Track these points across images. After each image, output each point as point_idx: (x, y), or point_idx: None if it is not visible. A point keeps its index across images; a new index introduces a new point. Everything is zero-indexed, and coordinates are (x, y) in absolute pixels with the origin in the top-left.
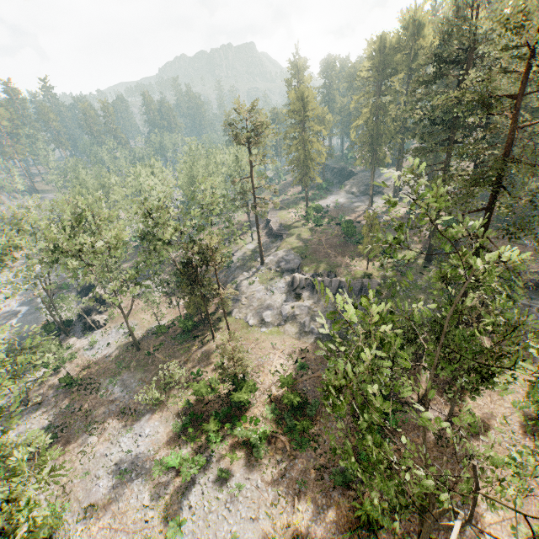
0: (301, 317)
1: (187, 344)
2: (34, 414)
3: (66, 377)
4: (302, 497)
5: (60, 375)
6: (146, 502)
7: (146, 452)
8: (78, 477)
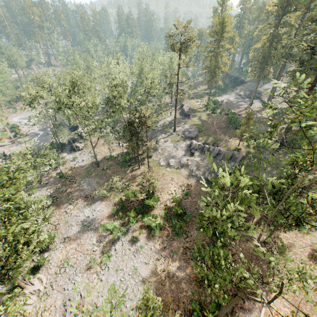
0: (191, 166)
1: (124, 169)
2: (43, 188)
3: (60, 173)
4: (173, 259)
5: (57, 171)
6: (94, 242)
7: (96, 219)
8: (62, 223)
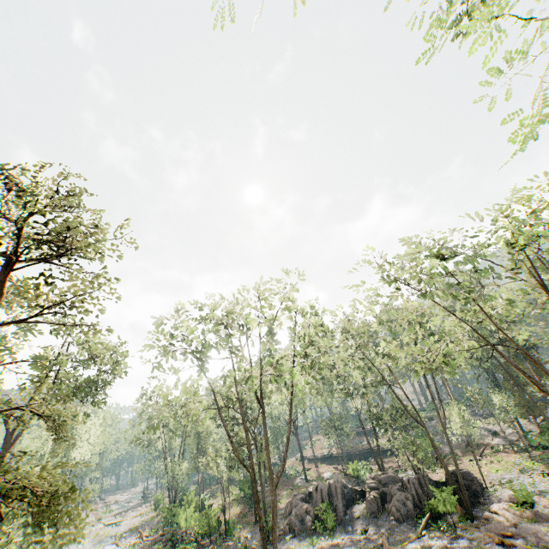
0: None
1: None
2: None
3: None
4: None
5: None
6: None
7: None
8: None
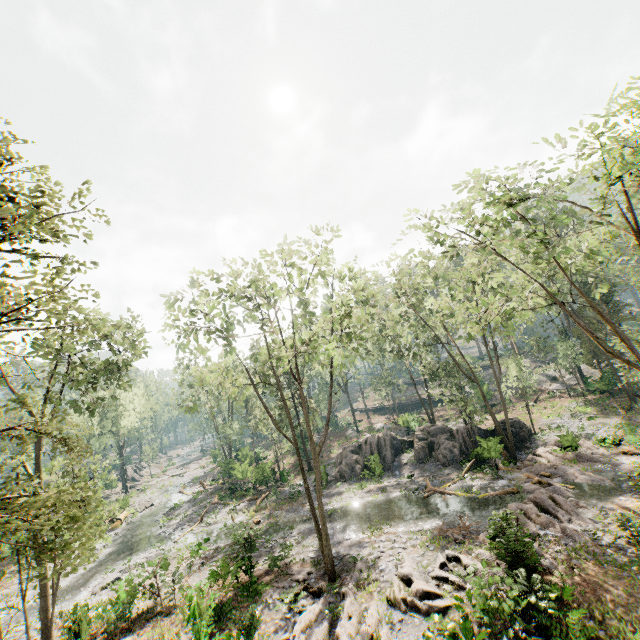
0: None
1: None
2: None
3: None
4: None
5: None
6: None
7: None
8: None
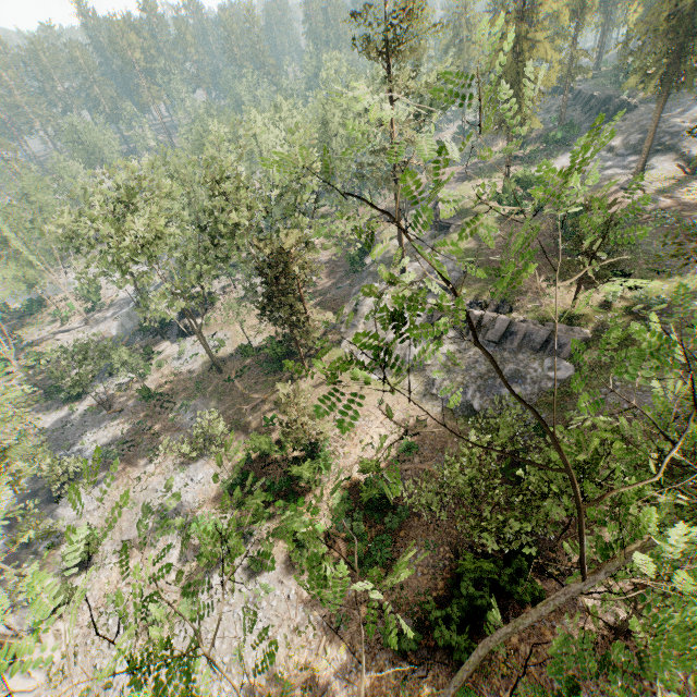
0: (431, 370)
1: (273, 377)
2: (112, 422)
3: (143, 389)
4: (336, 638)
5: (145, 383)
6: (173, 561)
7: (191, 502)
8: (128, 506)
